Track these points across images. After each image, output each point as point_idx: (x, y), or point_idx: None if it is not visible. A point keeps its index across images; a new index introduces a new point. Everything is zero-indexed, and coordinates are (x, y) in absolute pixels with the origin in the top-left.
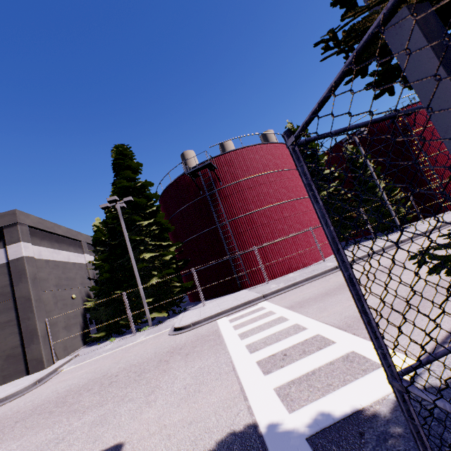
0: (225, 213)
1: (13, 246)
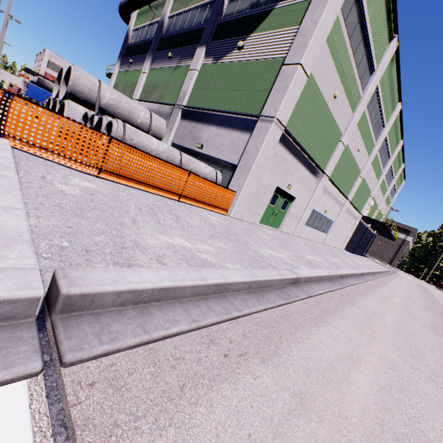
0: None
1: (409, 237)
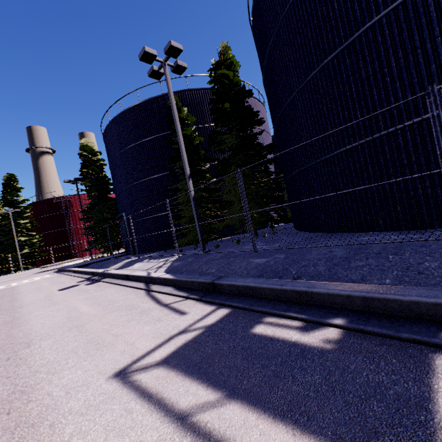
0: (73, 223)
1: None
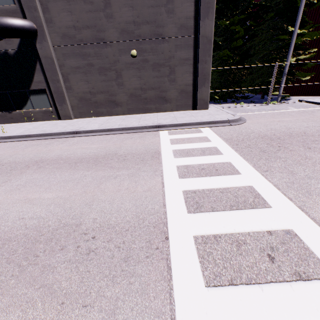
0: None
1: None
